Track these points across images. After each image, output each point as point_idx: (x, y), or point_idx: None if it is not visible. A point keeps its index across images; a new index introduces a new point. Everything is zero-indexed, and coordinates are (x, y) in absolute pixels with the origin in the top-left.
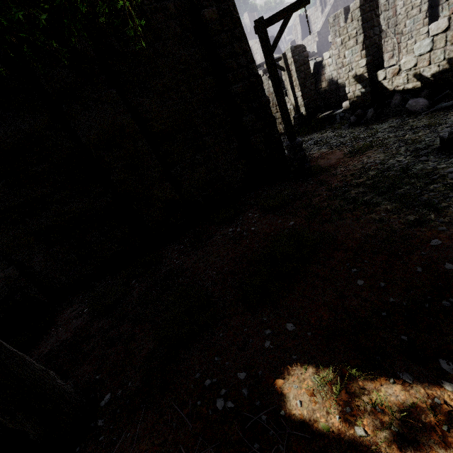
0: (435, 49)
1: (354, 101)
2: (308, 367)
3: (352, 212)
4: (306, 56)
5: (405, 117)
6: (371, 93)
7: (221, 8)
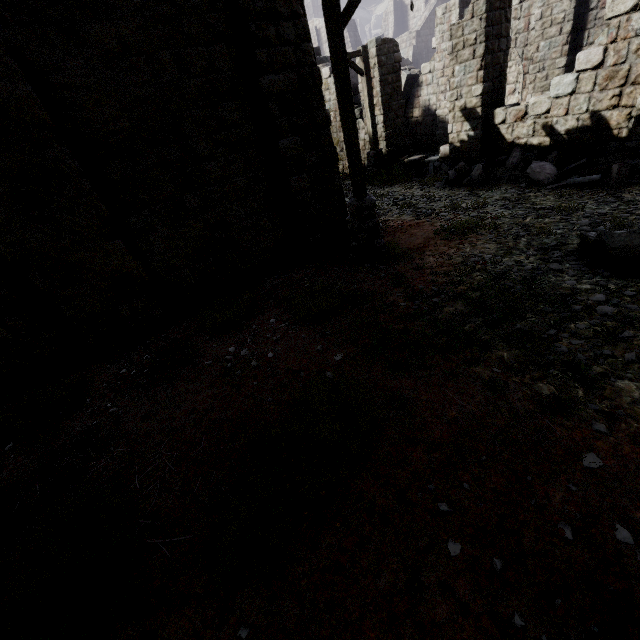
0: (578, 93)
1: (456, 147)
2: None
3: (445, 356)
4: (398, 60)
5: (525, 188)
6: (483, 140)
7: None
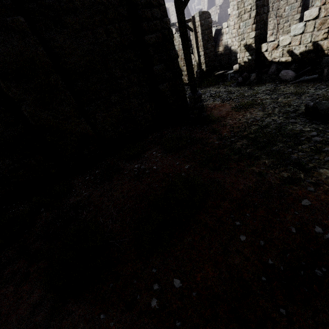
0: (306, 33)
1: (242, 65)
2: None
3: (238, 163)
4: (210, 22)
5: (278, 84)
6: (256, 60)
7: None
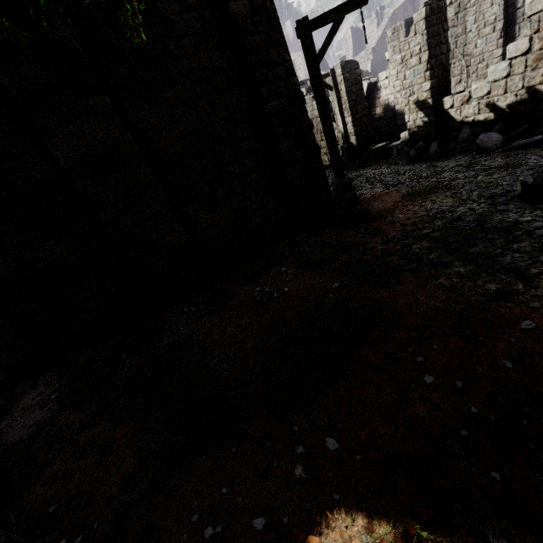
0: (513, 75)
1: (414, 132)
2: (357, 515)
3: (415, 275)
4: (359, 74)
5: (476, 155)
6: (436, 123)
7: (255, 2)
